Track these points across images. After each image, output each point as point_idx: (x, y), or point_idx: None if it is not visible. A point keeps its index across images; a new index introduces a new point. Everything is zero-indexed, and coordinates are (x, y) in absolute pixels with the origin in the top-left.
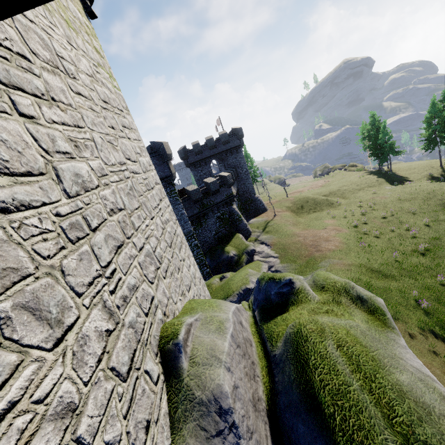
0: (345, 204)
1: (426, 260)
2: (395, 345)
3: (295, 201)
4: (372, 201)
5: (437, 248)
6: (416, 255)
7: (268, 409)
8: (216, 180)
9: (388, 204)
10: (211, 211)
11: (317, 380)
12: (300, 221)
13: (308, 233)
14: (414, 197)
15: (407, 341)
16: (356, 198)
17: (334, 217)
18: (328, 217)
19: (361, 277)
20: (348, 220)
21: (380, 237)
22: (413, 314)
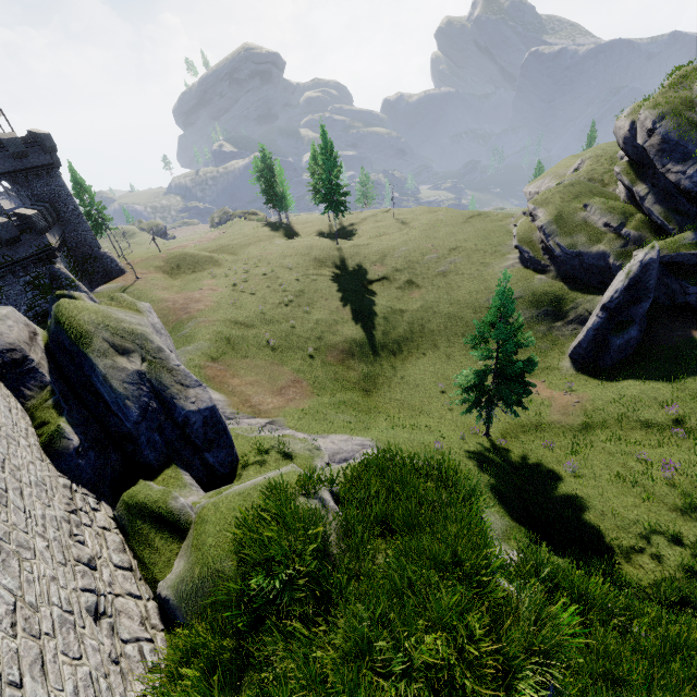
0: (232, 262)
1: (288, 310)
2: (134, 315)
3: (168, 259)
4: (259, 257)
5: (298, 299)
6: (282, 307)
7: (46, 349)
8: (10, 221)
9: (272, 261)
10: (11, 273)
11: (60, 315)
12: (175, 284)
13: (180, 297)
14: (296, 252)
15: (250, 369)
16: (245, 254)
17: (215, 276)
18: (209, 278)
19: (223, 329)
20: (229, 279)
21: (256, 294)
22: (262, 351)
